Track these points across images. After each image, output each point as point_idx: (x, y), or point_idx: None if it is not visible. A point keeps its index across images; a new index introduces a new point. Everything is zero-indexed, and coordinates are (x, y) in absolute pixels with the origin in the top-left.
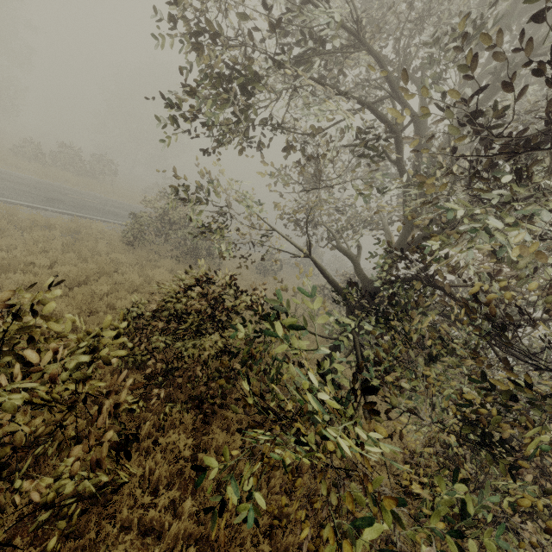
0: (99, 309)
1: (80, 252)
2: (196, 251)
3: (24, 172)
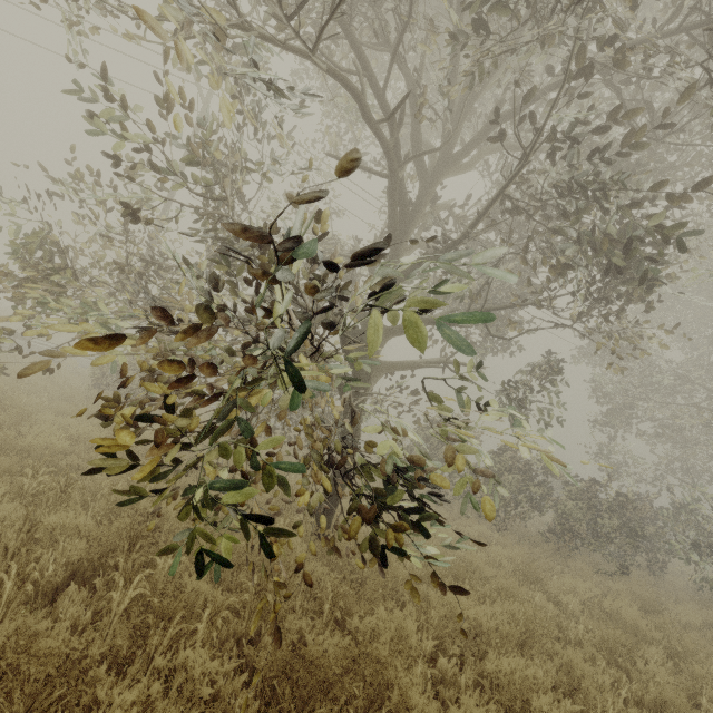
0: None
1: None
2: None
3: None
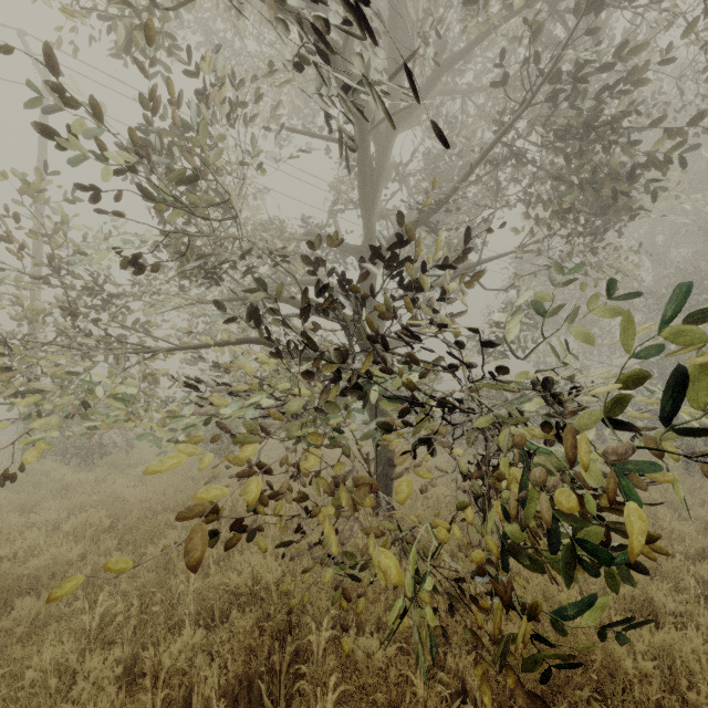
0: None
1: None
2: None
3: None
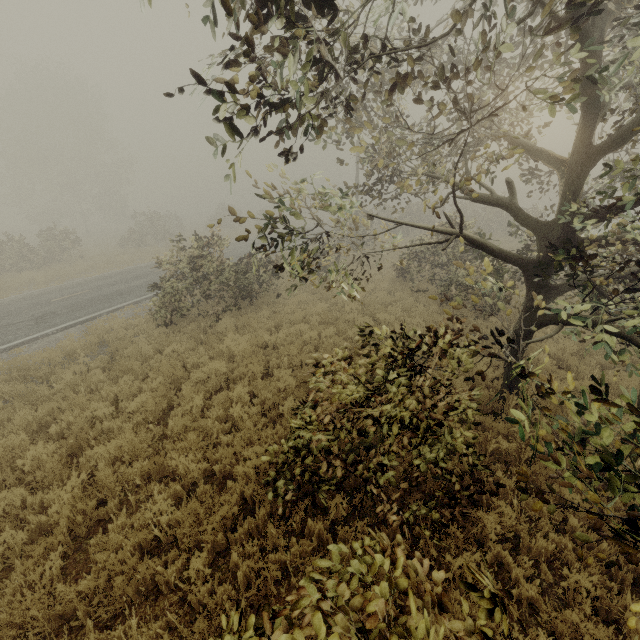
0: (213, 431)
1: (131, 369)
2: (245, 290)
3: None
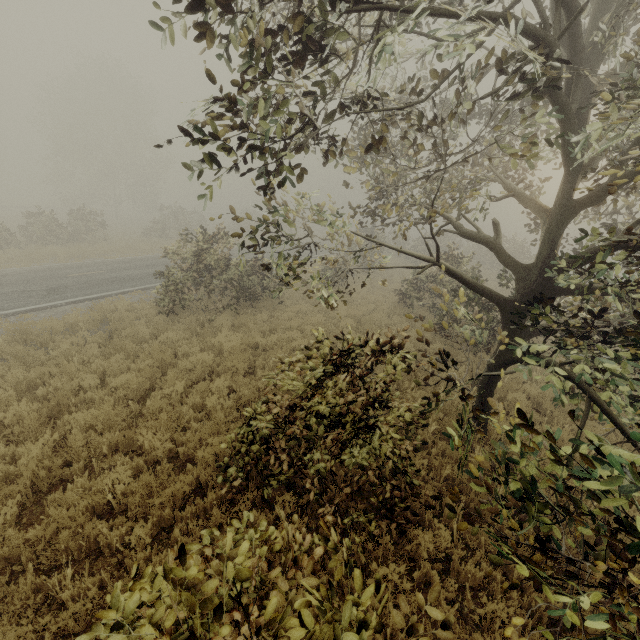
0: (187, 416)
1: (124, 348)
2: (248, 291)
3: (3, 265)
